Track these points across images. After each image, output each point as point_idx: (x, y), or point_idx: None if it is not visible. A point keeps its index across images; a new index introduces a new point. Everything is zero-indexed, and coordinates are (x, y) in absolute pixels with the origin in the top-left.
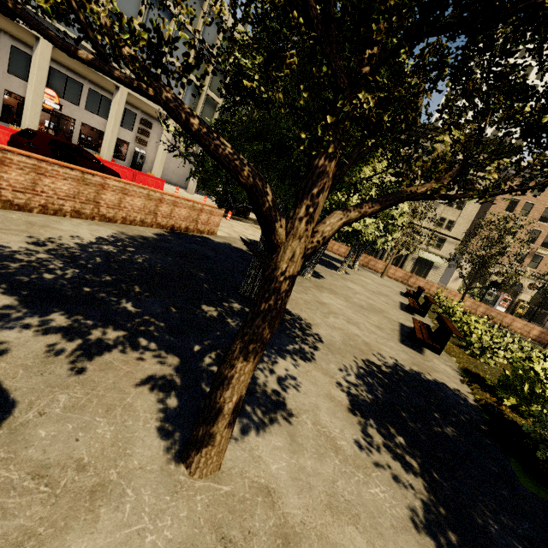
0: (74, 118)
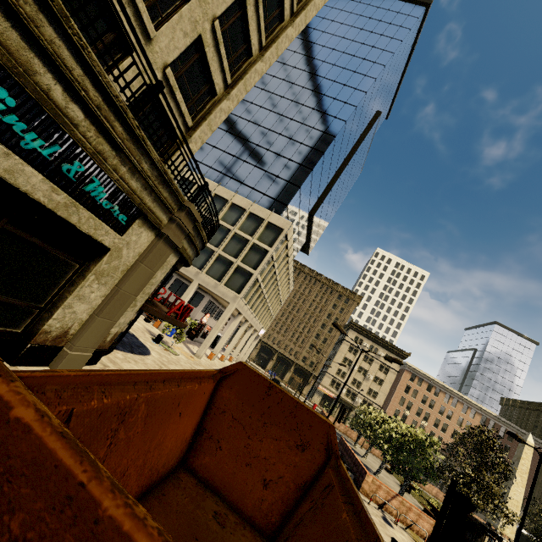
0: (207, 324)
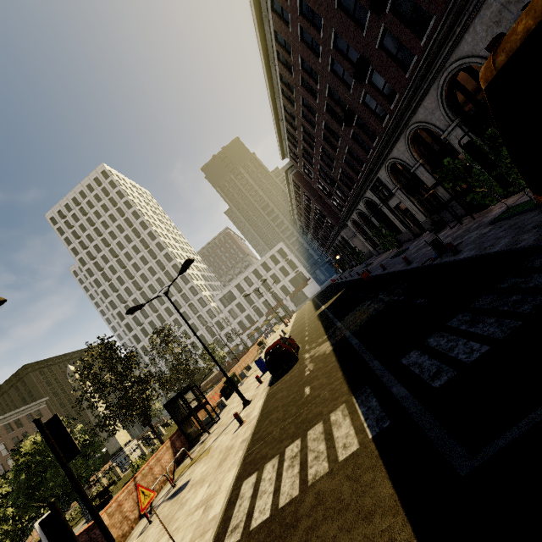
0: None
